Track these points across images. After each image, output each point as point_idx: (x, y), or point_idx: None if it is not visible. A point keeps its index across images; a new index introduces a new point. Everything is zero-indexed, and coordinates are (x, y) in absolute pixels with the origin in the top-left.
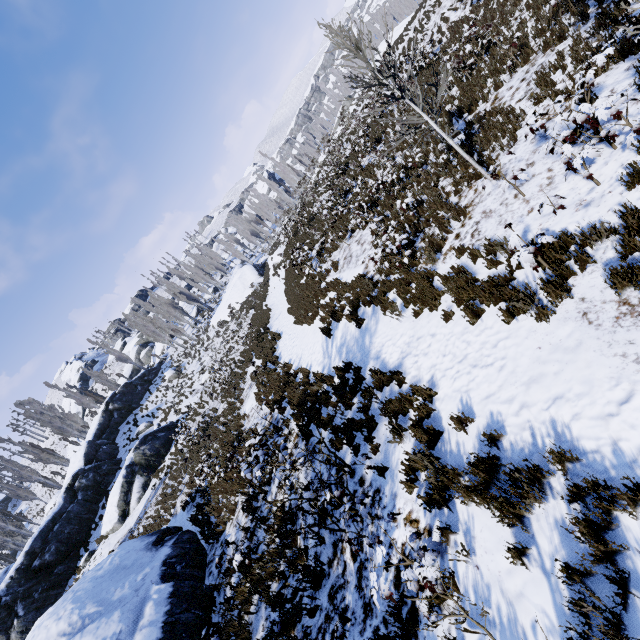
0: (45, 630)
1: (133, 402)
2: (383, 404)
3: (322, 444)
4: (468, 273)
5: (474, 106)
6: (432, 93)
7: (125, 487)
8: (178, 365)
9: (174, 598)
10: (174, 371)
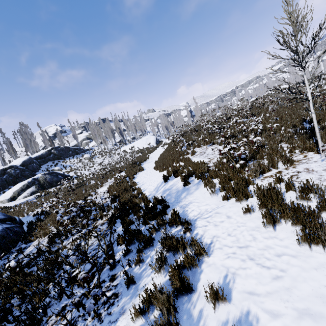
0: None
1: (63, 156)
2: (166, 236)
3: (114, 233)
4: (281, 193)
5: (322, 121)
6: (296, 108)
7: (24, 187)
8: (93, 154)
9: None
10: (90, 156)
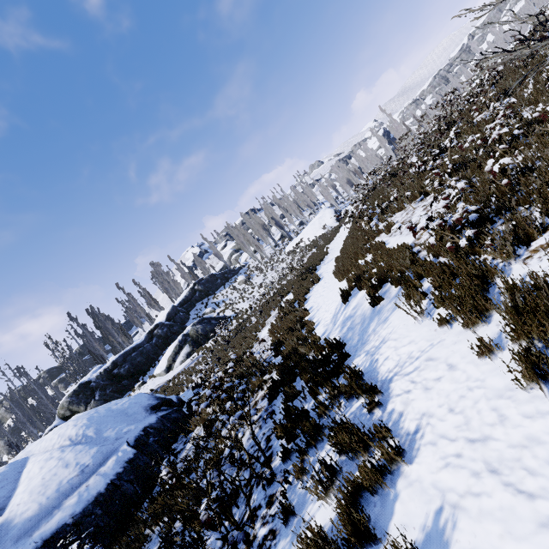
0: (66, 428)
1: (211, 289)
2: (335, 424)
3: (276, 415)
4: None
5: None
6: None
7: (177, 349)
8: (248, 274)
9: (129, 465)
10: (245, 277)
